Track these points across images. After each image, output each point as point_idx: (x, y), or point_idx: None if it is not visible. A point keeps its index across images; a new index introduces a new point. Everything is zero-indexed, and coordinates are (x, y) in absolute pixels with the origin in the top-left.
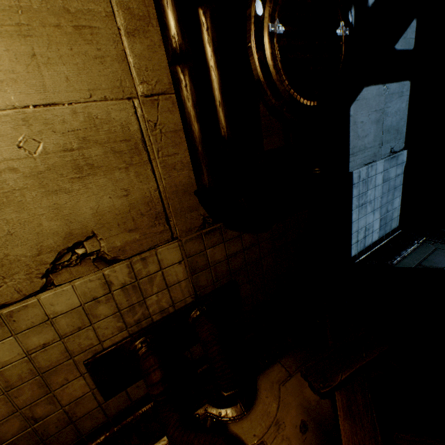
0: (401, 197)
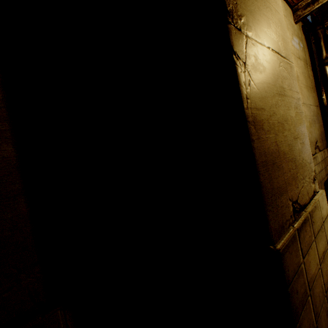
0: None
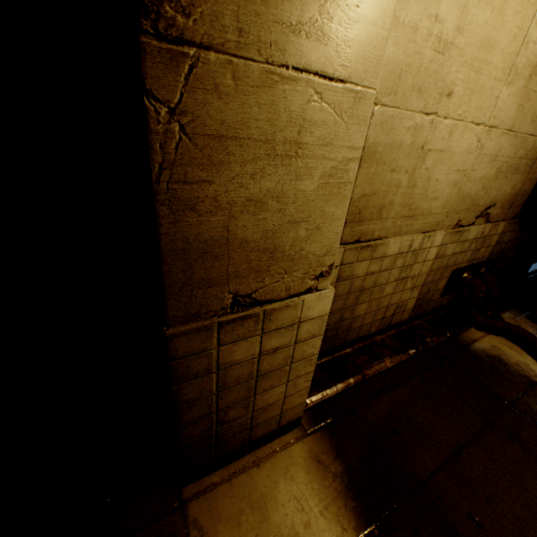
0: None
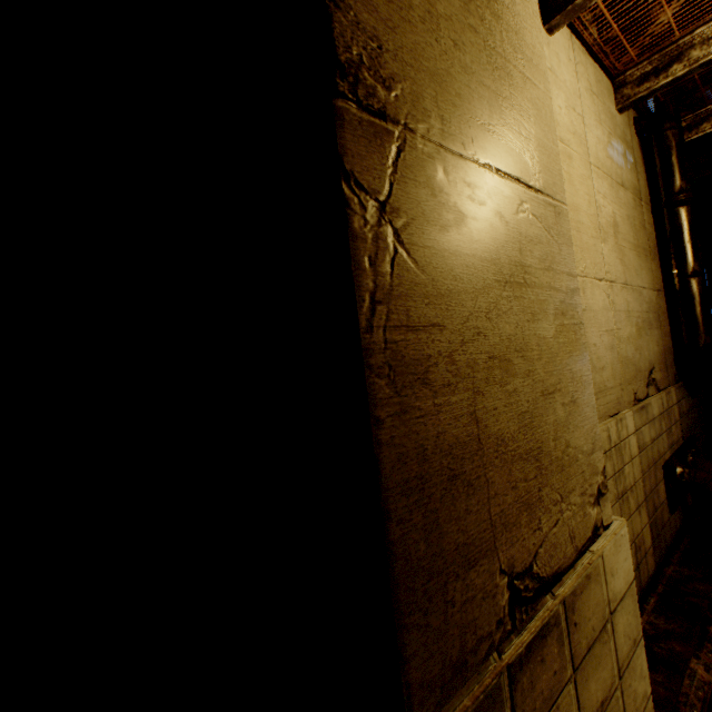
0: None
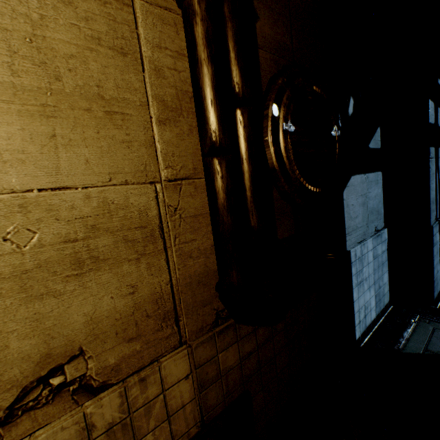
0: (388, 272)
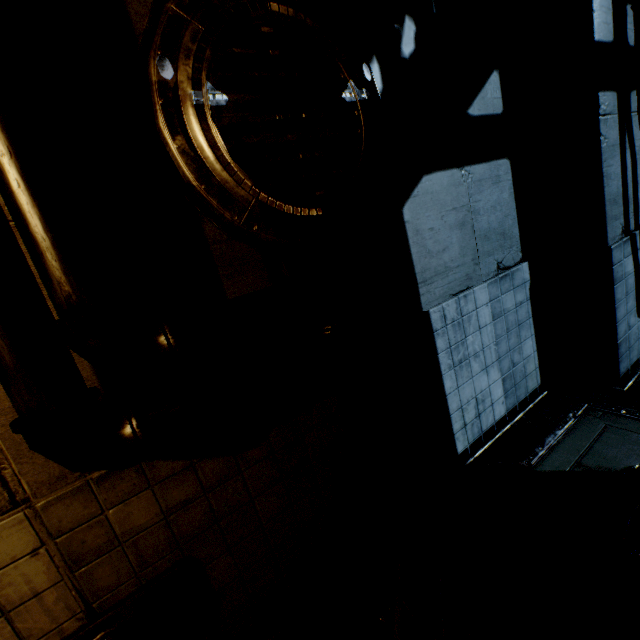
0: (535, 337)
